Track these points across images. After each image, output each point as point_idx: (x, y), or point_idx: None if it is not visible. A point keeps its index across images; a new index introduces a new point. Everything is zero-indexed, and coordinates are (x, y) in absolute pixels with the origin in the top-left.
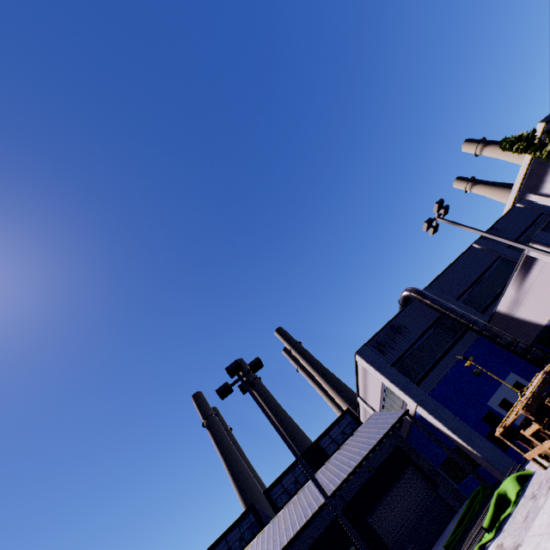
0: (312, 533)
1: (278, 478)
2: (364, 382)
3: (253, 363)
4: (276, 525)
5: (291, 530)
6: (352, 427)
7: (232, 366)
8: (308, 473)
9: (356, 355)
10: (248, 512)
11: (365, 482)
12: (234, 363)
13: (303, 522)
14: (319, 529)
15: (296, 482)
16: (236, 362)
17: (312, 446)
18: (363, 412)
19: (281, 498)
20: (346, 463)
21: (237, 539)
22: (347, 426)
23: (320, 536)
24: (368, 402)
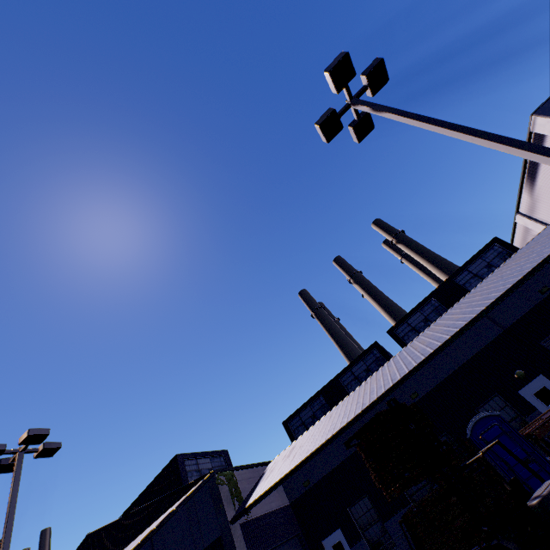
0: (456, 359)
1: (402, 318)
2: (537, 177)
3: (371, 68)
4: (409, 349)
5: (436, 342)
6: (504, 258)
7: (335, 62)
8: (522, 148)
9: (533, 118)
10: (372, 349)
11: (536, 306)
12: (337, 57)
13: (455, 331)
14: (466, 355)
15: (426, 321)
16: (342, 54)
17: (444, 284)
18: (521, 241)
19: (408, 335)
20: (514, 272)
21: (363, 370)
22: (496, 258)
23: (469, 362)
24: (535, 216)
